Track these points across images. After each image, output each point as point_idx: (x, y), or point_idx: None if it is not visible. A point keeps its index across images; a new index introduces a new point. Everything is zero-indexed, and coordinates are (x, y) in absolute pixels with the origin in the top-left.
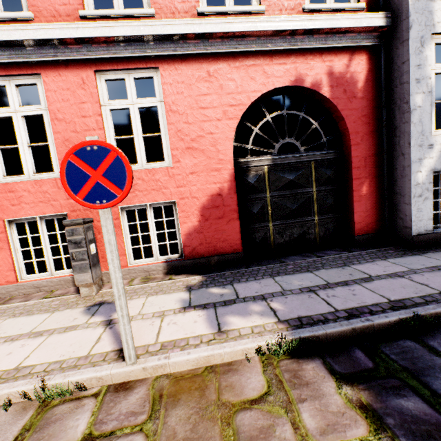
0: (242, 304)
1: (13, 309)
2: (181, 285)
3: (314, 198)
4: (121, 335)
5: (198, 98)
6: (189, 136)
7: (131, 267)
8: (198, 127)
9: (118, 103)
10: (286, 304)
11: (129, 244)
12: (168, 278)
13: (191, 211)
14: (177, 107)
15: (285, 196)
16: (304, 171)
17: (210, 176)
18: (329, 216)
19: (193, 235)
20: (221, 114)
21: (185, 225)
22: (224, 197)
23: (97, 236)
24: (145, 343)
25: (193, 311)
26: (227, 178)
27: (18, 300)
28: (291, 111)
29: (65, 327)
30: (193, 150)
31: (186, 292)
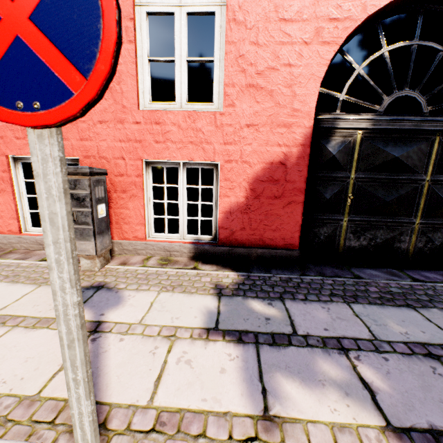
0: (304, 352)
1: (2, 268)
2: (208, 283)
3: (423, 191)
4: (71, 414)
5: (280, 1)
6: (254, 65)
7: (150, 242)
8: (271, 53)
9: (159, 2)
10: (392, 380)
11: (151, 212)
12: (192, 266)
13: (238, 182)
14: (244, 16)
15: (379, 180)
16: (419, 147)
17: (274, 134)
18: (440, 221)
19: (235, 215)
20: (312, 34)
21: (226, 200)
22: (289, 168)
23: (112, 194)
24: (130, 400)
25: (222, 342)
26: (298, 139)
27: (17, 255)
28: (427, 43)
29: (38, 318)
30: (257, 90)
31: (213, 298)
